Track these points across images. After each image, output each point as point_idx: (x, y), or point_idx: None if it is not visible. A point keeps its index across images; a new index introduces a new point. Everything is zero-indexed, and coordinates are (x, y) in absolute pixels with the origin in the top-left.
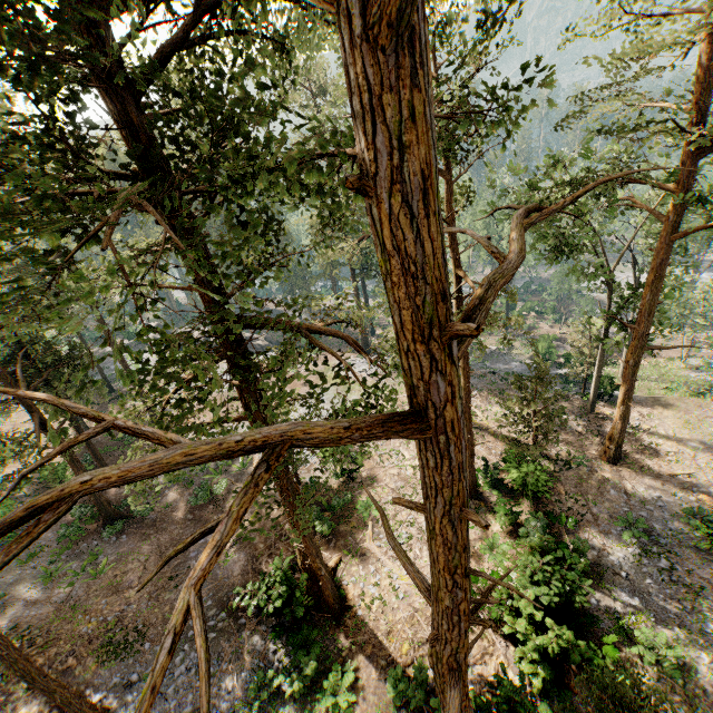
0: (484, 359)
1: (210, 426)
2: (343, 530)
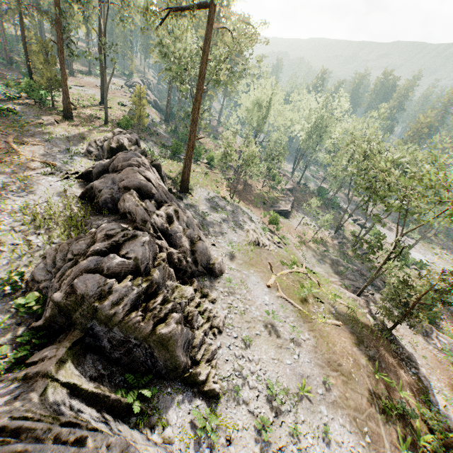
0: None
1: None
2: None
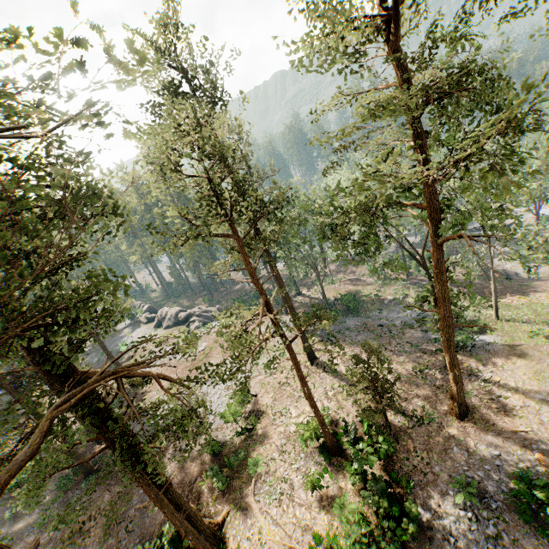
0: (382, 309)
1: (61, 452)
2: (235, 485)
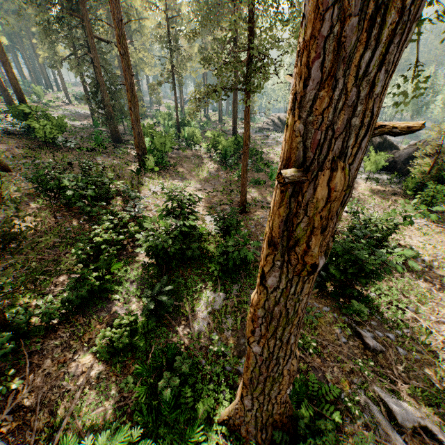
0: None
1: None
2: None
